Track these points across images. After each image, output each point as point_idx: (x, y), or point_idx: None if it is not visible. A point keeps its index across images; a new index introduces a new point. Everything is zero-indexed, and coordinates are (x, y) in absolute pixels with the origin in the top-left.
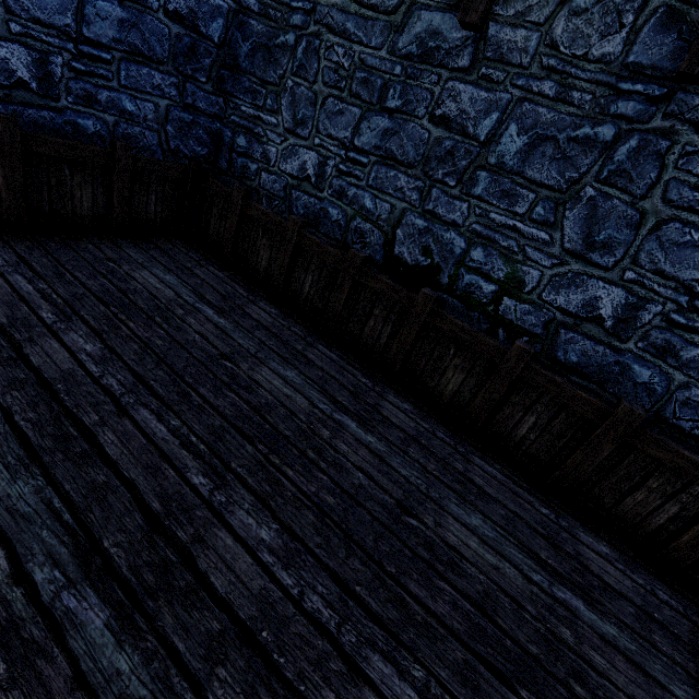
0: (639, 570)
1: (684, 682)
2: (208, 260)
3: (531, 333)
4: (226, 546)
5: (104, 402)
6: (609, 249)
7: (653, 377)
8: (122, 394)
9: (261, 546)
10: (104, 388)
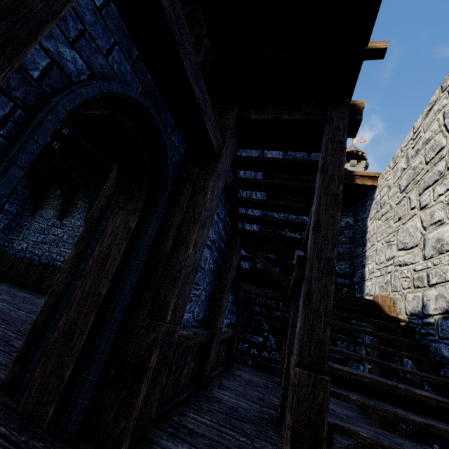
0: None
1: None
2: None
3: None
4: None
5: None
6: None
7: None
8: None
9: None
10: None
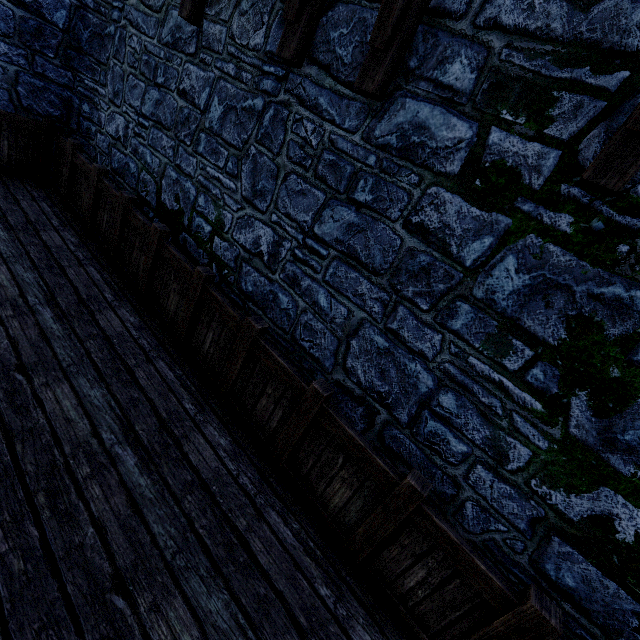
0: (243, 461)
1: (176, 526)
2: (48, 199)
3: (229, 267)
4: None
5: None
6: (264, 196)
7: (289, 303)
8: None
9: None
10: None
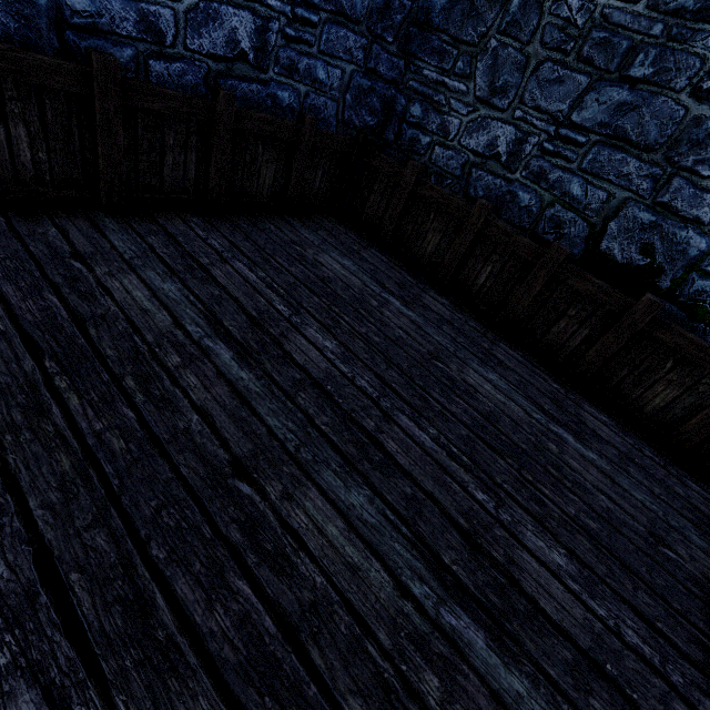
0: None
1: None
2: (366, 241)
3: None
4: (535, 570)
5: (369, 406)
6: None
7: None
8: (378, 398)
9: (561, 572)
10: (360, 390)
